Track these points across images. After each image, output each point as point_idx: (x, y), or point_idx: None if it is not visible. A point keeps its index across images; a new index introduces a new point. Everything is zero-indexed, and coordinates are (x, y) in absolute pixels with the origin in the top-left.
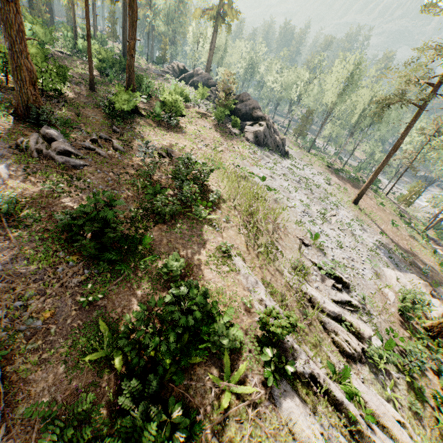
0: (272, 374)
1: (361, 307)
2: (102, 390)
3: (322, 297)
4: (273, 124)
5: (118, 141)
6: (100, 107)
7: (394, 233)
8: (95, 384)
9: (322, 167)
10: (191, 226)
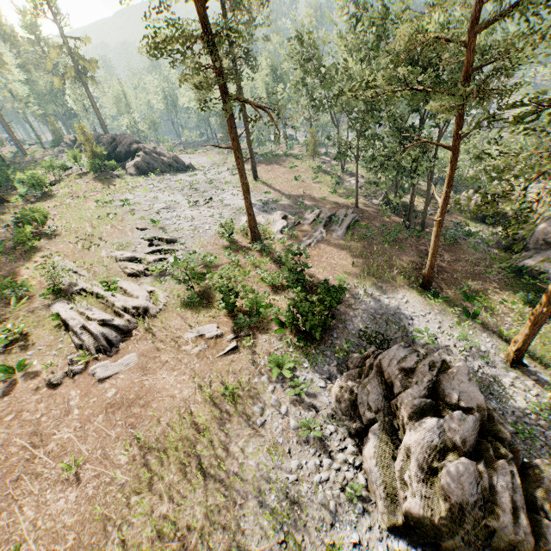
0: (45, 295)
1: (181, 250)
2: None
3: (123, 253)
4: (156, 149)
5: None
6: None
7: (293, 187)
8: None
9: None
10: (23, 254)
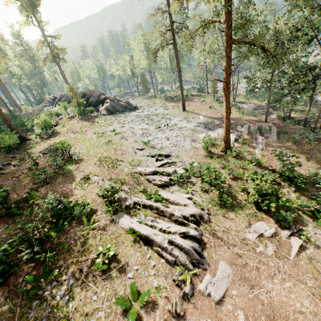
0: (109, 212)
1: (178, 161)
2: (21, 259)
3: (145, 169)
4: (116, 97)
5: (16, 161)
6: (3, 150)
7: (212, 113)
8: (17, 259)
9: (163, 101)
10: (65, 177)
